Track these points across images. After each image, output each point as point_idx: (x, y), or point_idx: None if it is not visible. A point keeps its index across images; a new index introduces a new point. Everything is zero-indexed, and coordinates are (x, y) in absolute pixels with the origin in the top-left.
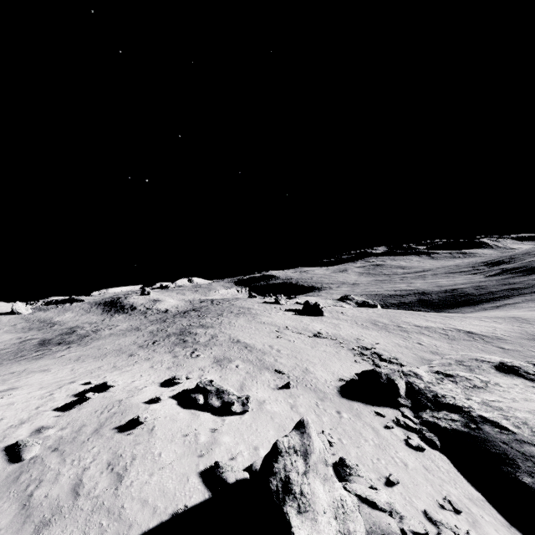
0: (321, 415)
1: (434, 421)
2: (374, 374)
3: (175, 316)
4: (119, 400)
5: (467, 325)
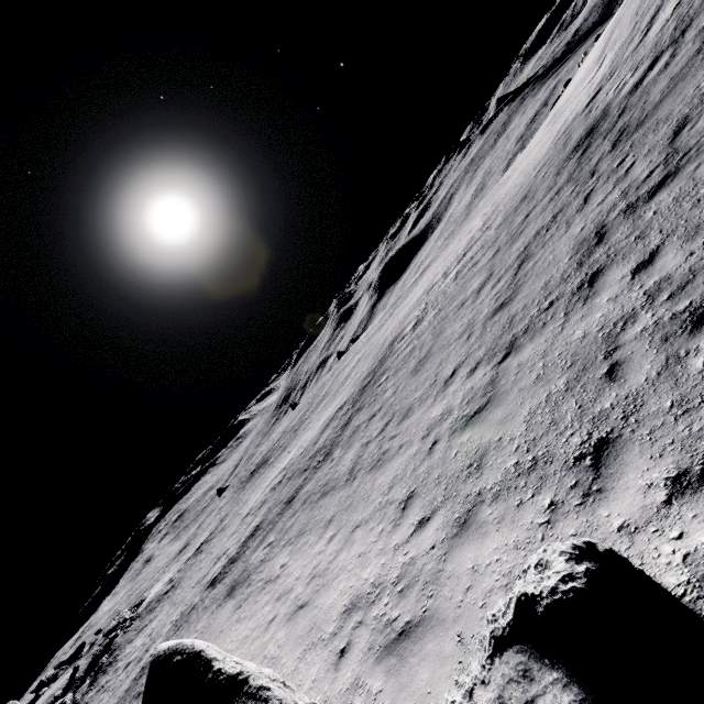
0: None
1: None
2: None
3: (285, 439)
4: None
5: None
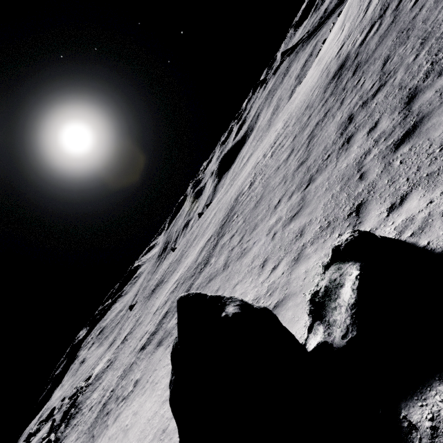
0: None
1: None
2: None
3: (173, 267)
4: None
5: None
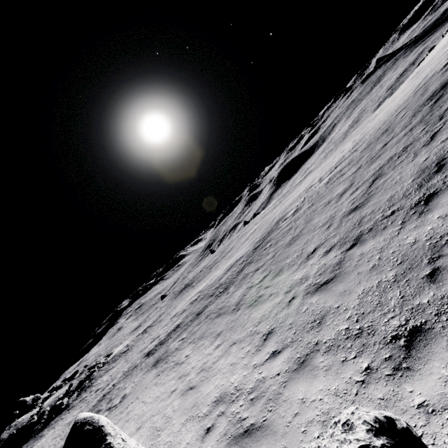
0: None
1: None
2: None
3: (203, 272)
4: None
5: None
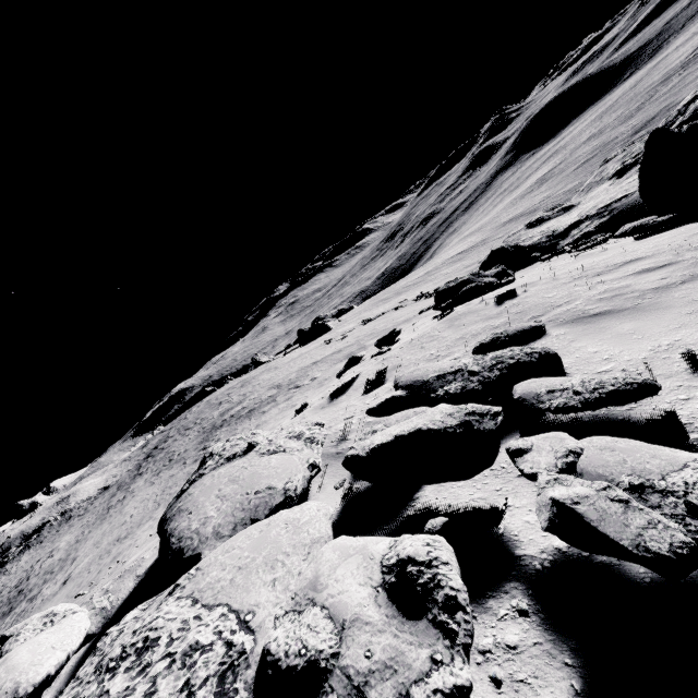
0: (536, 268)
1: (581, 235)
2: (500, 251)
3: (143, 465)
4: (411, 341)
5: (450, 254)
